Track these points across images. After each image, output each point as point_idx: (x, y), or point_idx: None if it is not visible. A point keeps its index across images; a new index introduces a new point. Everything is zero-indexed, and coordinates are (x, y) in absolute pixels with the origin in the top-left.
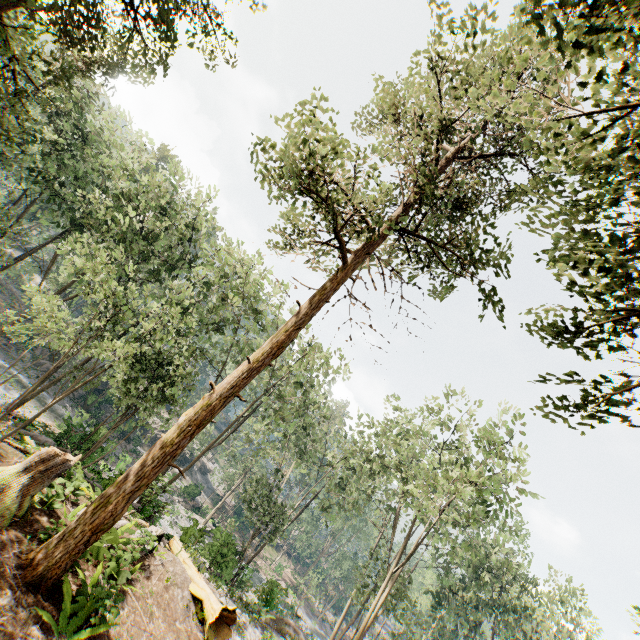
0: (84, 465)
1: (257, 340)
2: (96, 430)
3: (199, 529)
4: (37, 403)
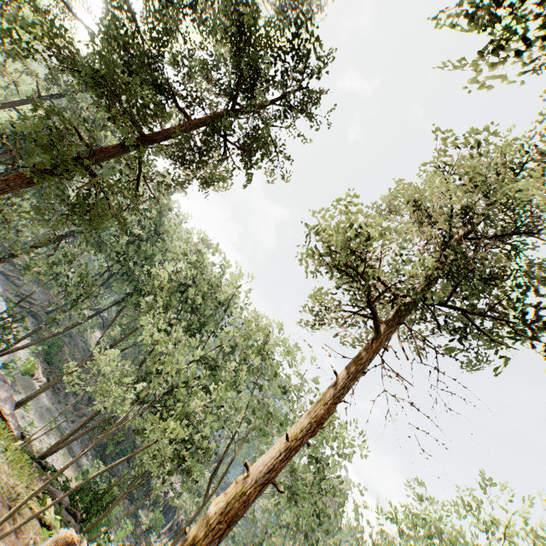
0: (88, 534)
1: (269, 400)
2: (109, 490)
3: None
4: (65, 449)
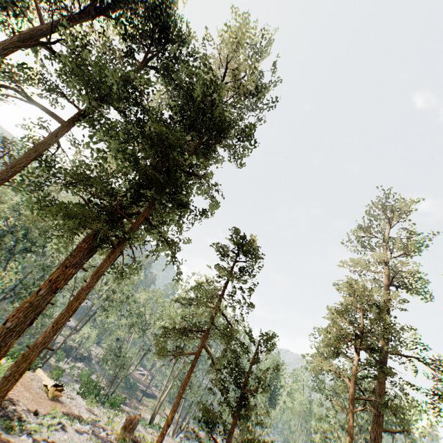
0: None
1: None
2: None
3: (61, 370)
4: None
